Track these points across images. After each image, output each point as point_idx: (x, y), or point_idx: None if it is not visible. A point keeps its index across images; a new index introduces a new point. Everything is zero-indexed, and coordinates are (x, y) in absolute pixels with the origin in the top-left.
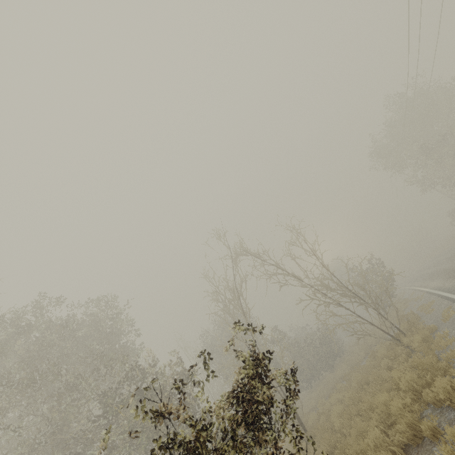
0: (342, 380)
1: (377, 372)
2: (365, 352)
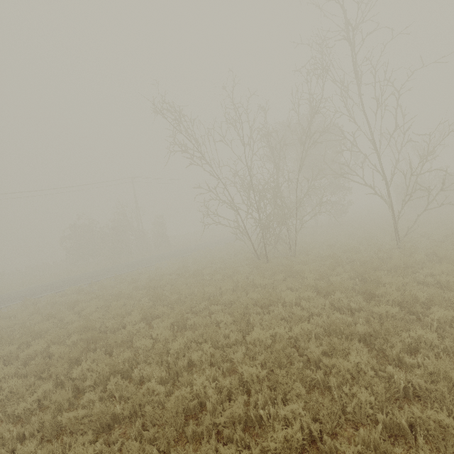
0: None
1: None
2: None
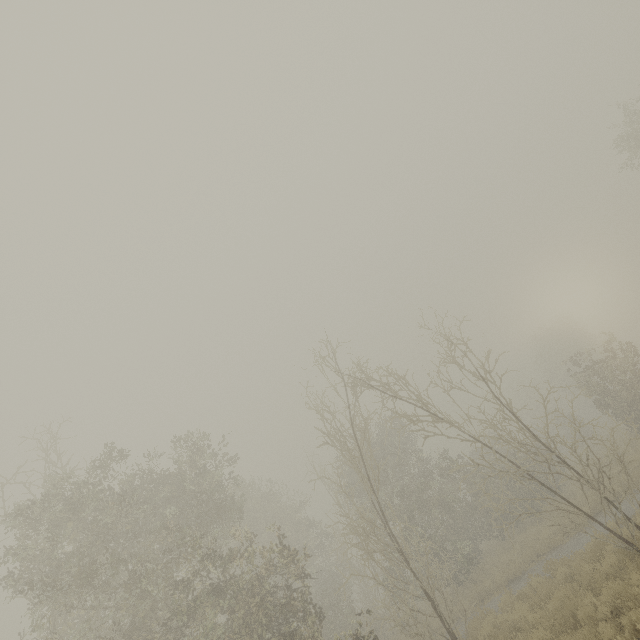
0: (549, 549)
1: (590, 612)
2: (593, 509)
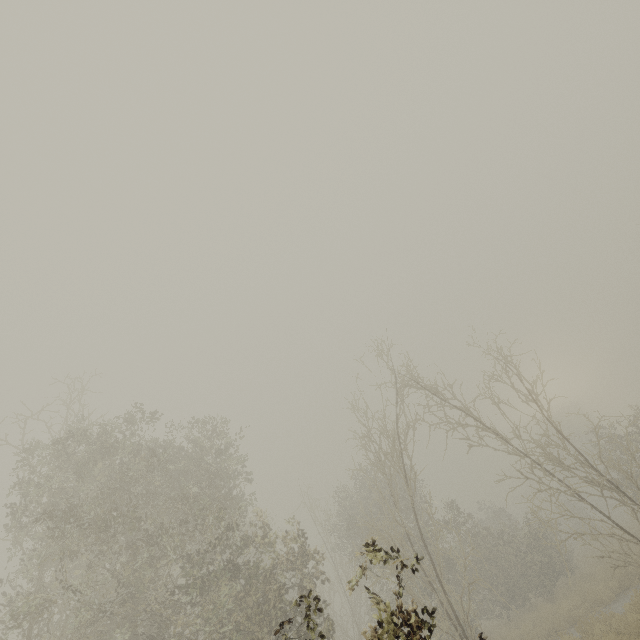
0: (570, 624)
1: None
2: (620, 584)
